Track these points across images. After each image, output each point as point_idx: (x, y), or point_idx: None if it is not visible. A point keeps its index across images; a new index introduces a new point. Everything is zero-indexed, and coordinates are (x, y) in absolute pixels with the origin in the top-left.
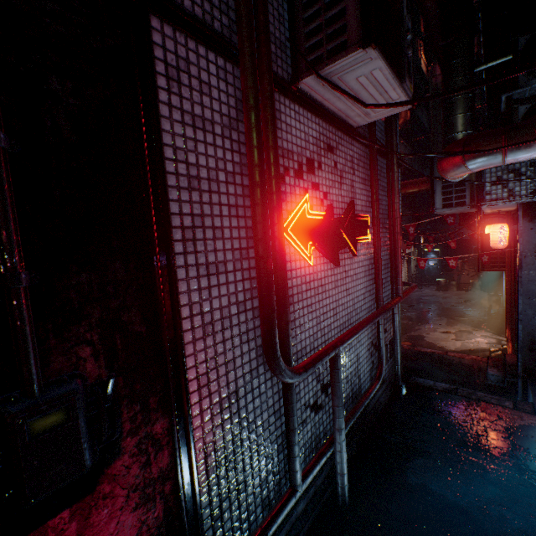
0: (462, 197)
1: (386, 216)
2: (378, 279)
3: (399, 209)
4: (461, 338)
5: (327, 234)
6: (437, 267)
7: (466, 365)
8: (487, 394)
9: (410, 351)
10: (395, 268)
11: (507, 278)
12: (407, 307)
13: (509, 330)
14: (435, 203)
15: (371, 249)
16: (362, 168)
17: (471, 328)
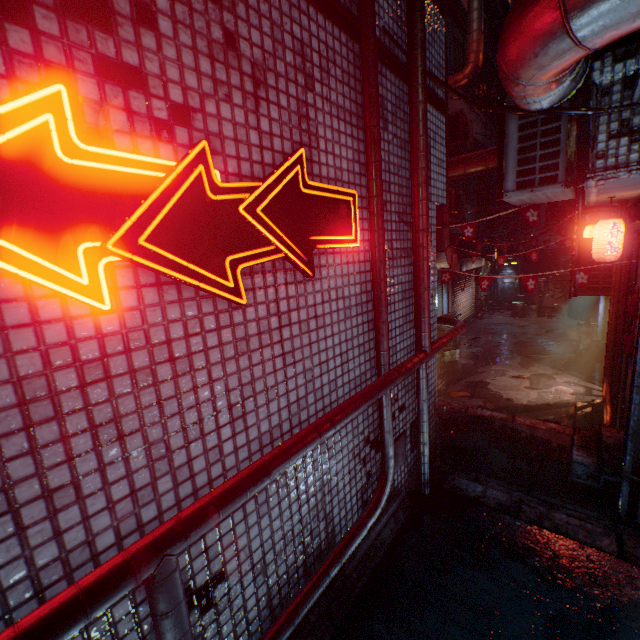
0: (553, 168)
1: (409, 200)
2: (380, 322)
3: (442, 192)
4: (538, 386)
5: (184, 221)
6: (514, 286)
7: (540, 441)
8: (571, 519)
9: (461, 414)
10: (418, 299)
11: (612, 307)
12: (471, 340)
13: (608, 385)
14: (505, 180)
15: (367, 262)
16: (339, 84)
17: (553, 371)
